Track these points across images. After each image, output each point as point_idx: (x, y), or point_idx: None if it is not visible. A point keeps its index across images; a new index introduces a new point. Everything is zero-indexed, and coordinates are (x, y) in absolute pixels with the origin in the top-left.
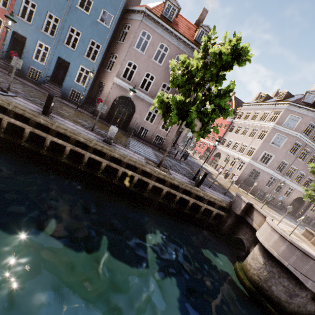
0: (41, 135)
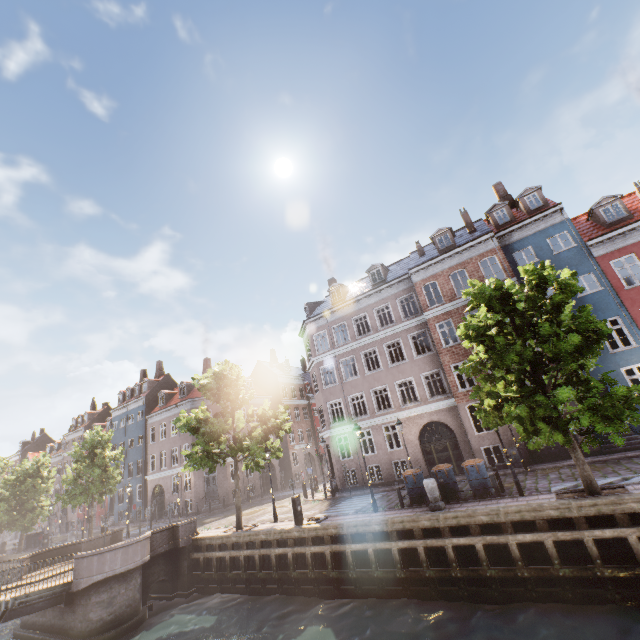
0: None
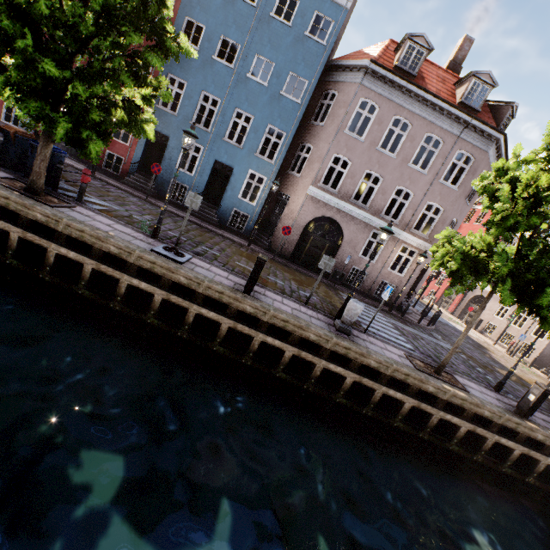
0: (246, 333)
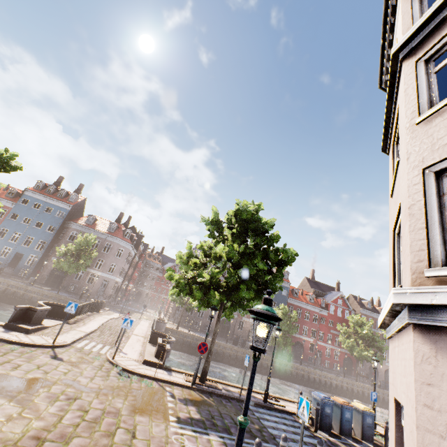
0: None
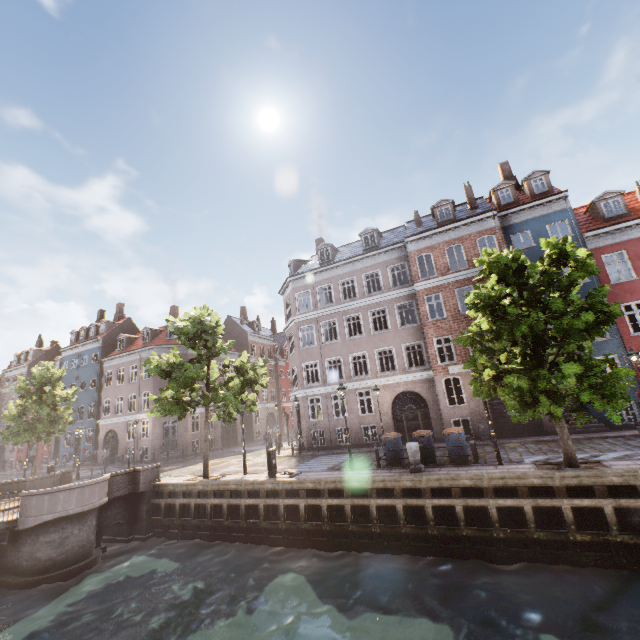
0: None
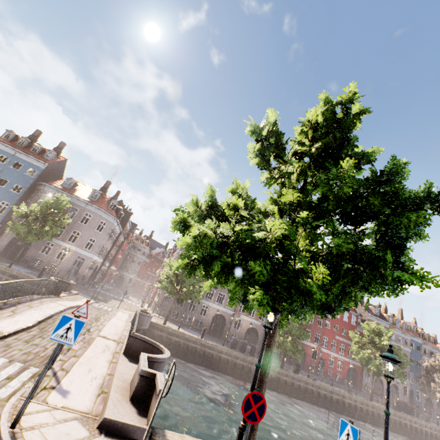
0: None
